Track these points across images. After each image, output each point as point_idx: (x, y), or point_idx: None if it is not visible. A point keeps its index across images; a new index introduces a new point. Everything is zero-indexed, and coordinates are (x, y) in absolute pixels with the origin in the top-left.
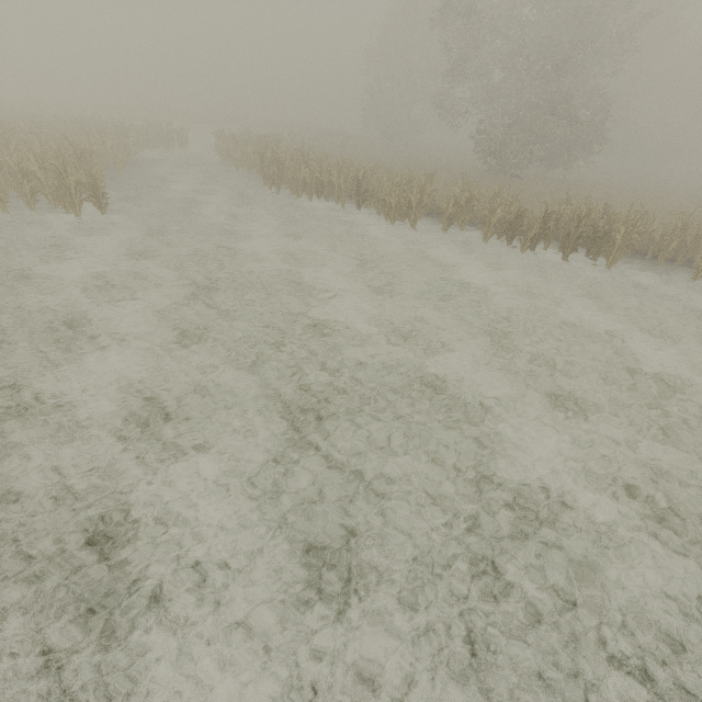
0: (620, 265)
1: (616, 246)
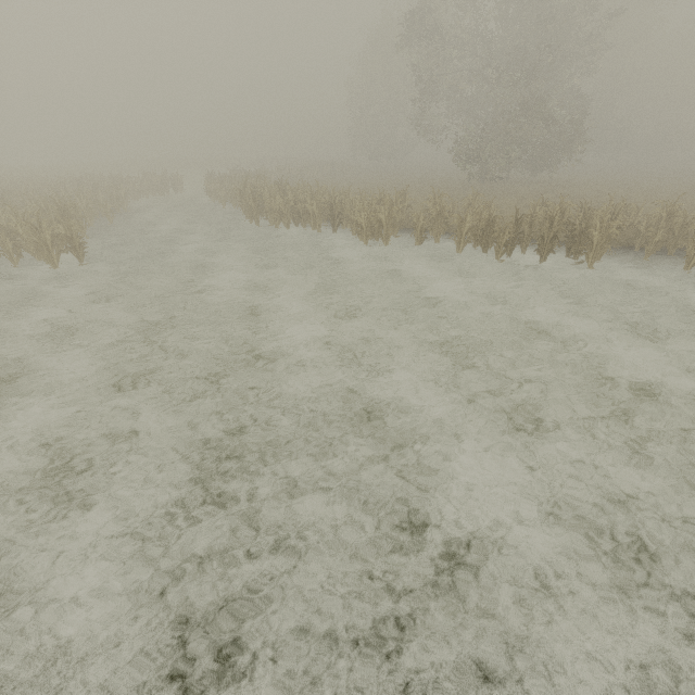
0: (604, 262)
1: (595, 243)
